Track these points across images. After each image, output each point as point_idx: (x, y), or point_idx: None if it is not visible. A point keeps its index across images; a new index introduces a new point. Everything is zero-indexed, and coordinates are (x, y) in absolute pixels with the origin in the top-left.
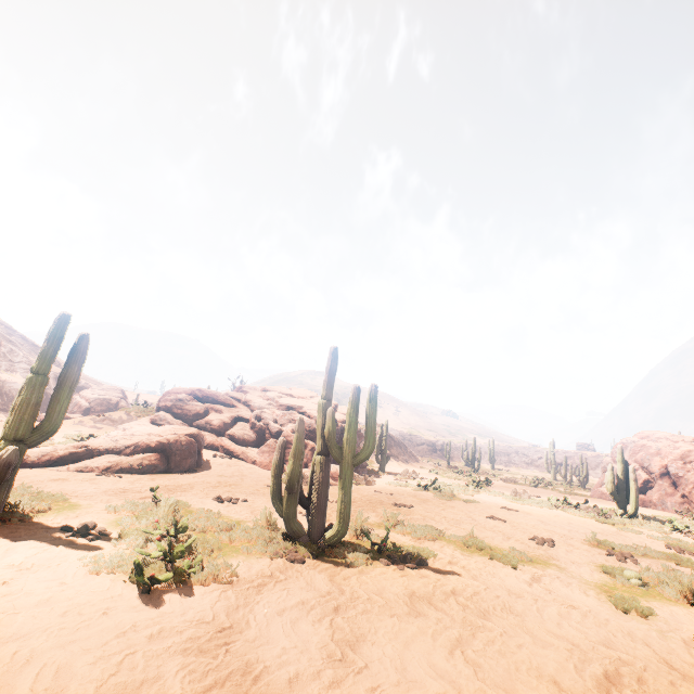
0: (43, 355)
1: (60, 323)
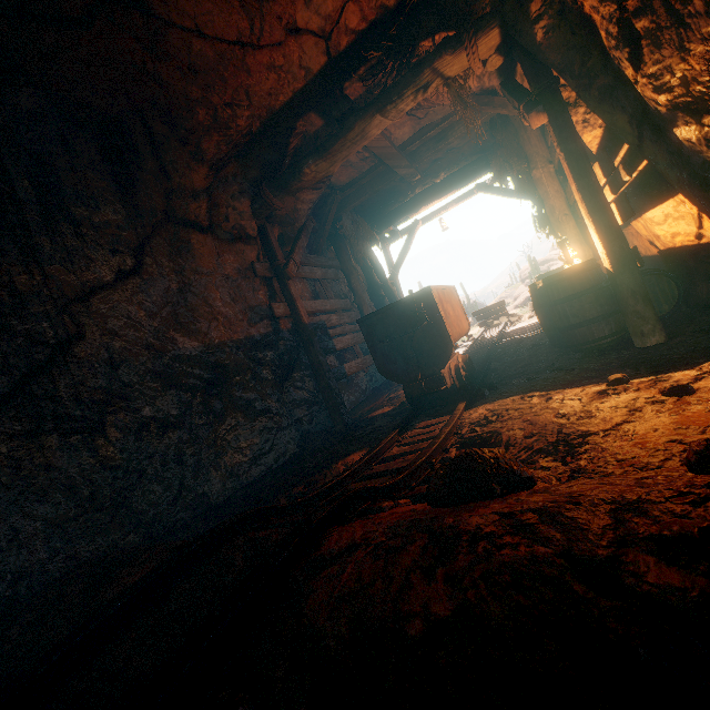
0: (531, 266)
1: (529, 258)
